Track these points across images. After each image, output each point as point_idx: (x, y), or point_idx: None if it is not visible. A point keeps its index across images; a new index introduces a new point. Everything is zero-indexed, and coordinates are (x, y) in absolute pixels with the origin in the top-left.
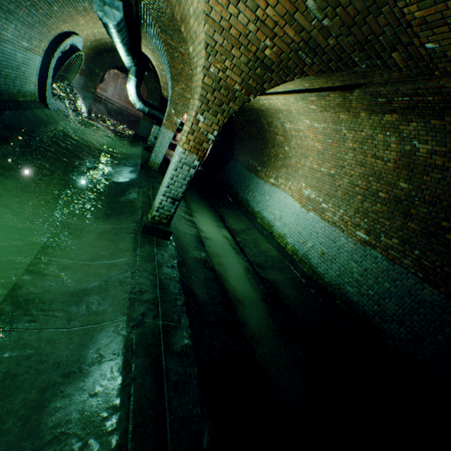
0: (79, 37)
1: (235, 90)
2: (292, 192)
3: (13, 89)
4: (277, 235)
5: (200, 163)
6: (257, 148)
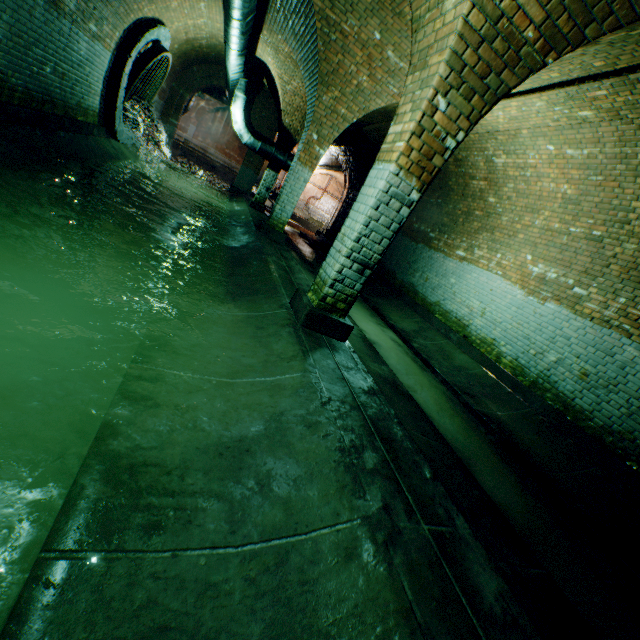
0: (167, 31)
1: (522, 41)
2: (504, 270)
3: (70, 100)
4: (478, 340)
5: (420, 197)
6: (428, 204)
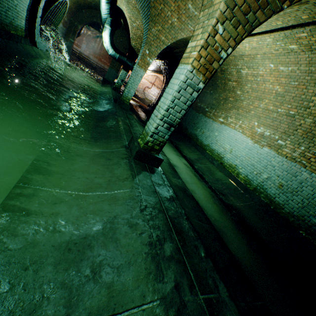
0: None
1: None
2: (243, 130)
3: (5, 19)
4: (227, 165)
5: (204, 86)
6: (206, 93)
